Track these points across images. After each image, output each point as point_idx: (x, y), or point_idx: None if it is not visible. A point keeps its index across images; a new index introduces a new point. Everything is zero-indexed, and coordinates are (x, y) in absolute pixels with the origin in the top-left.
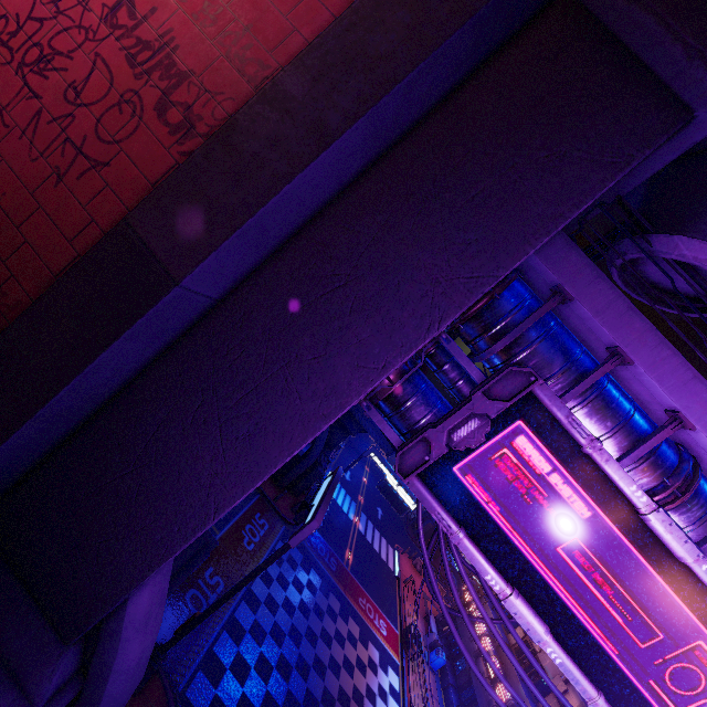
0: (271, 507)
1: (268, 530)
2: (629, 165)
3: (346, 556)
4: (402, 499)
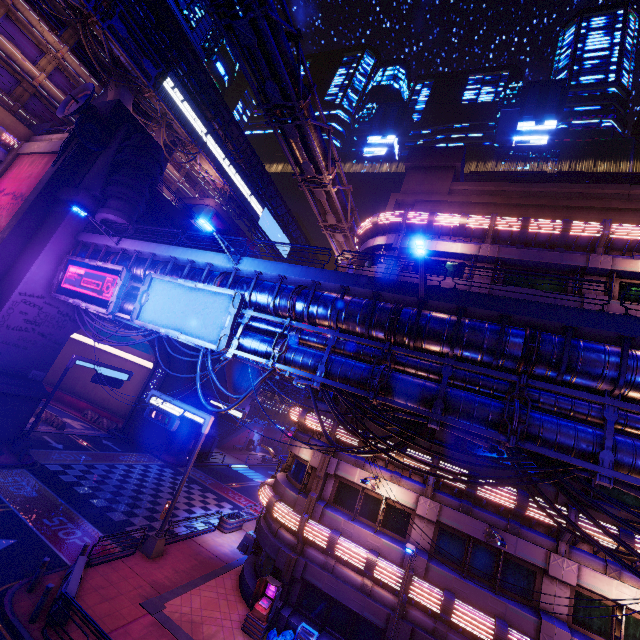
0: (156, 458)
1: (147, 461)
2: (68, 214)
3: (230, 484)
4: (234, 415)
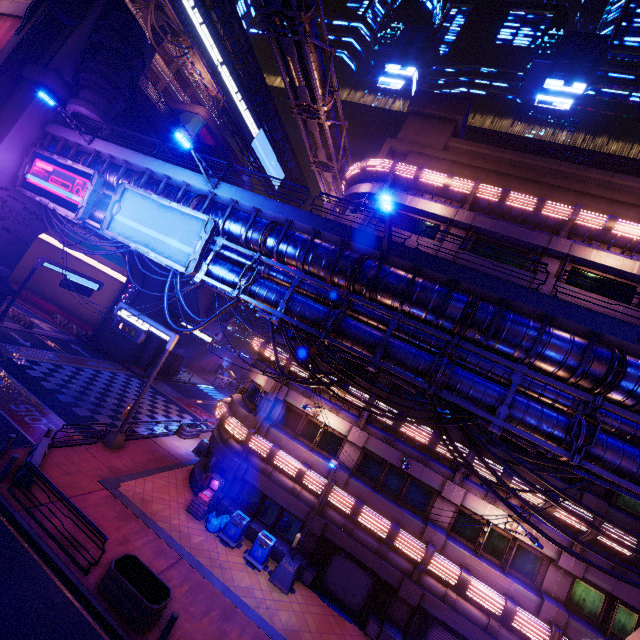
0: (125, 368)
1: (115, 369)
2: (35, 99)
3: (194, 400)
4: (204, 339)
